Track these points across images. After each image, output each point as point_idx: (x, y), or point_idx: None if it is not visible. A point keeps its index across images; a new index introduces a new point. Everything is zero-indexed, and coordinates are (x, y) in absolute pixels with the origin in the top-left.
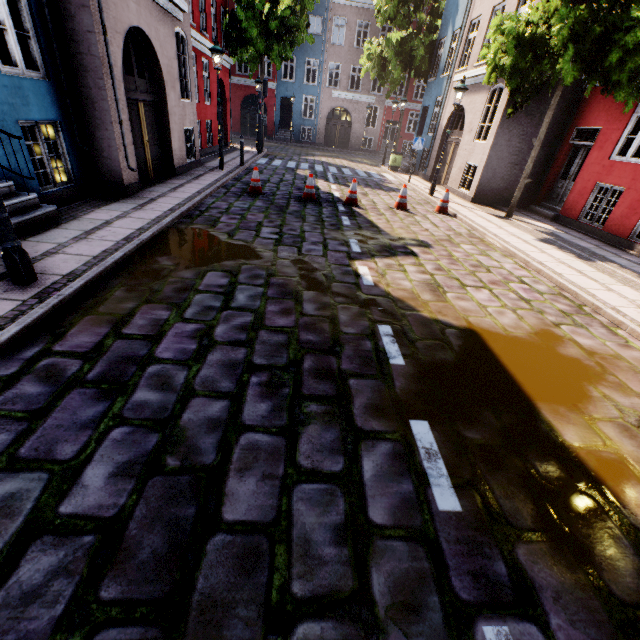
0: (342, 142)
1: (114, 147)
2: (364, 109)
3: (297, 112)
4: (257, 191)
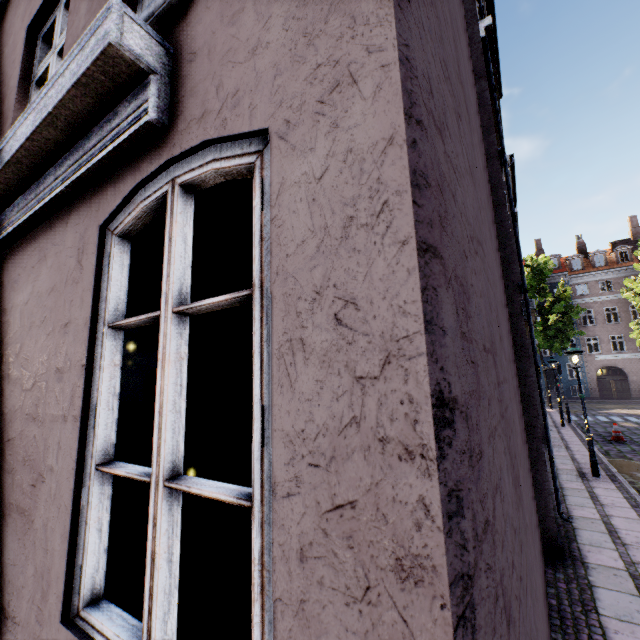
0: (621, 393)
1: (541, 419)
2: (637, 363)
3: (562, 375)
4: (620, 439)
